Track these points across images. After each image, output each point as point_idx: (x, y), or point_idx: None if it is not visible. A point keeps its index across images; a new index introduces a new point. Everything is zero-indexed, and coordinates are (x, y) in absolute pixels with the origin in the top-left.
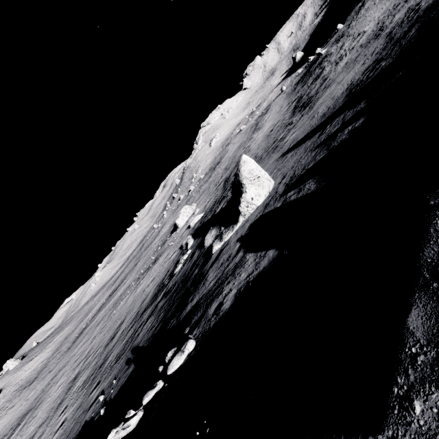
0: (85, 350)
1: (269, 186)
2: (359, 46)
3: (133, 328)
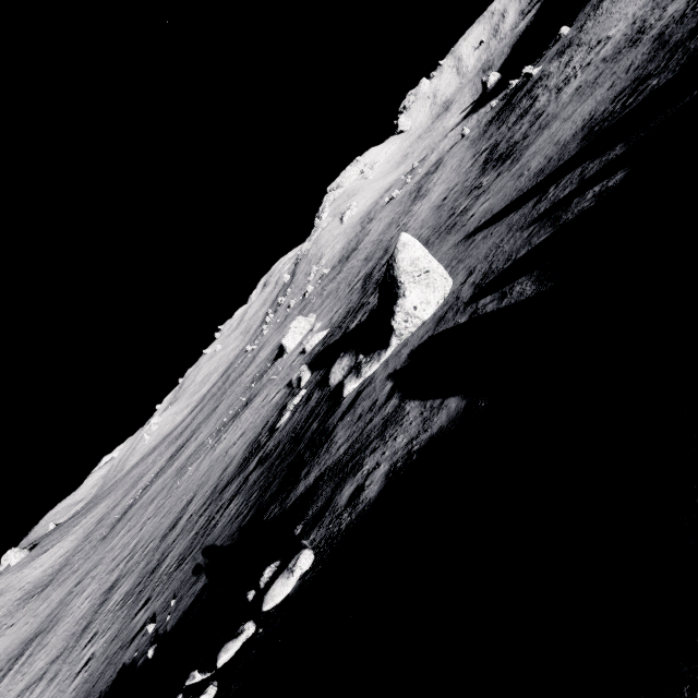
0: (129, 543)
1: (445, 288)
2: (599, 60)
3: (207, 512)
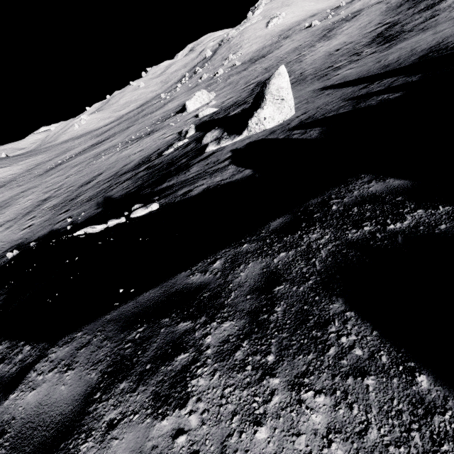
0: (58, 182)
1: (287, 115)
2: None
3: (109, 182)
